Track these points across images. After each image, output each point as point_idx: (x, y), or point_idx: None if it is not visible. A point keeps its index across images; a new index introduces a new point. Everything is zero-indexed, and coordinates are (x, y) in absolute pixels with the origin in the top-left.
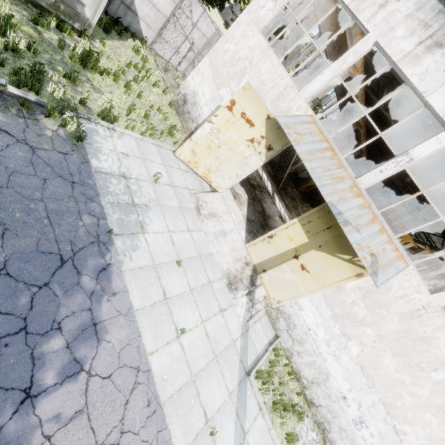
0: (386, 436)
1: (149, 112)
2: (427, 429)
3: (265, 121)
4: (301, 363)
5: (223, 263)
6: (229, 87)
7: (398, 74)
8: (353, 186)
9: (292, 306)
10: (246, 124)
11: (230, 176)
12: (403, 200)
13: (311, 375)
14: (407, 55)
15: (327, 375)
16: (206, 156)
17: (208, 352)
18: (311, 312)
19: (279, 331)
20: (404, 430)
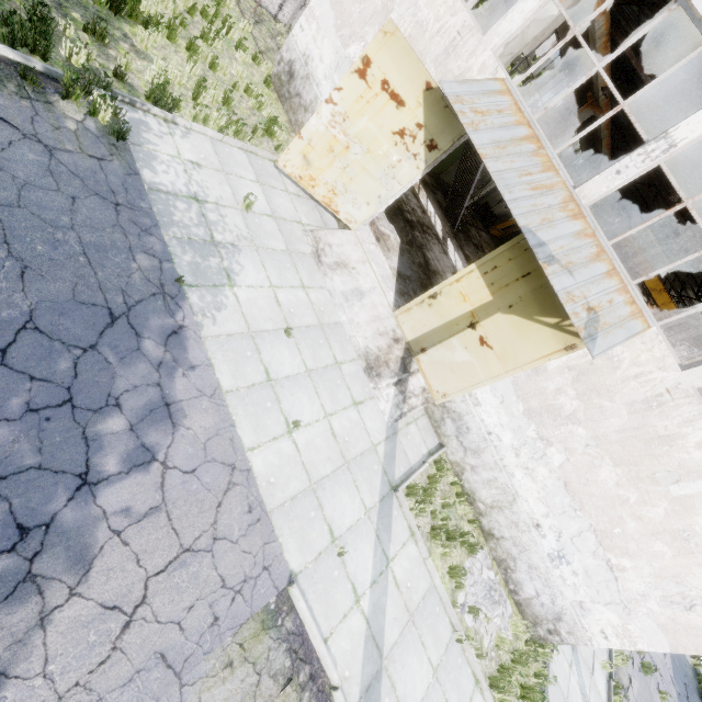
0: (595, 574)
1: (231, 93)
2: (656, 563)
3: (424, 94)
4: (476, 482)
5: (358, 338)
6: (364, 41)
7: None
8: (568, 201)
9: (465, 401)
10: (391, 103)
11: (368, 200)
12: (652, 220)
13: (491, 497)
14: None
15: (513, 497)
16: (327, 166)
17: (336, 456)
18: (494, 408)
19: (445, 438)
20: (622, 565)
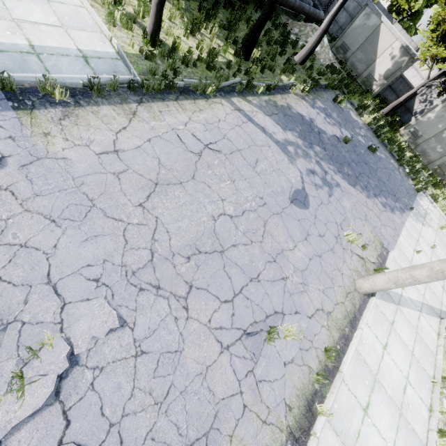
0: None
1: None
2: None
3: None
4: None
5: None
6: None
7: None
8: None
9: None
10: None
11: None
12: None
13: None
14: None
15: None
16: None
17: None
18: None
19: None
20: None
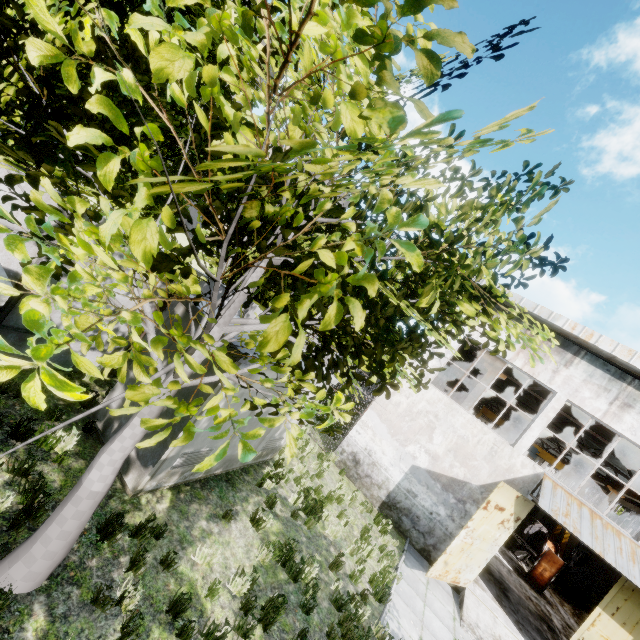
0: None
1: (371, 526)
2: None
3: (514, 501)
4: None
5: None
6: (419, 444)
7: (606, 426)
8: None
9: None
10: (498, 512)
11: (479, 564)
12: None
13: None
14: (606, 413)
15: None
16: (457, 560)
17: None
18: None
19: None
20: None
